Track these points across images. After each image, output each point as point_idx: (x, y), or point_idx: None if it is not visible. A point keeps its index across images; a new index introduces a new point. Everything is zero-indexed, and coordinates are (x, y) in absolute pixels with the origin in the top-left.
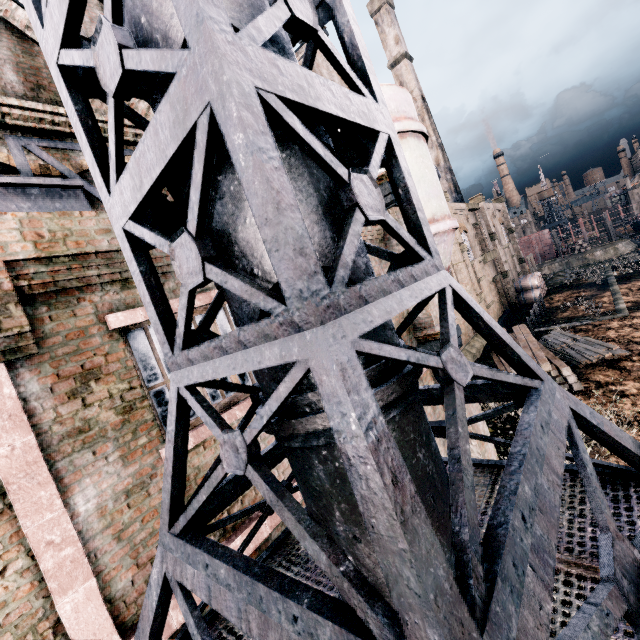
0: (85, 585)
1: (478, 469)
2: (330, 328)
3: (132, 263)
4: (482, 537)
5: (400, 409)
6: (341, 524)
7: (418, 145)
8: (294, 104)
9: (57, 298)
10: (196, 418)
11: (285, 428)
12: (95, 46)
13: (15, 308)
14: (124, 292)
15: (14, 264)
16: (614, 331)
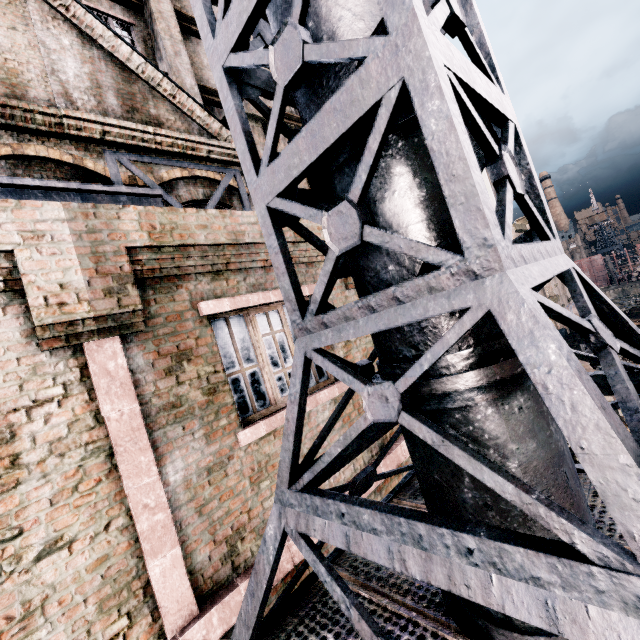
0: (172, 552)
1: None
2: (511, 274)
3: (271, 237)
4: None
5: None
6: (470, 490)
7: None
8: (460, 84)
9: (161, 284)
10: (266, 408)
11: (421, 388)
12: (273, 46)
13: (132, 288)
14: (213, 283)
15: (132, 250)
16: None
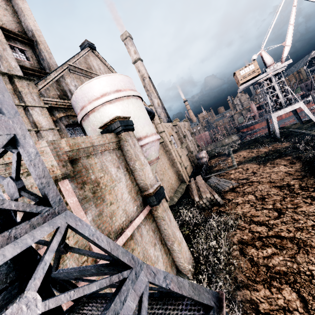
0: None
1: None
2: None
3: None
4: None
5: None
6: None
7: (137, 102)
8: None
9: None
10: None
11: None
12: None
13: None
14: None
15: None
16: (233, 175)
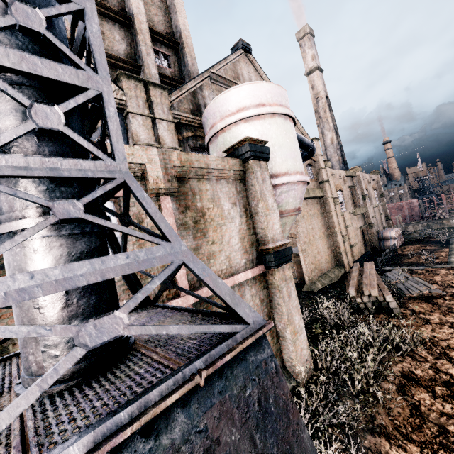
0: None
1: (188, 313)
2: None
3: None
4: (143, 342)
5: (51, 235)
6: None
7: (284, 123)
8: None
9: None
10: None
11: None
12: None
13: None
14: None
15: None
16: (440, 276)
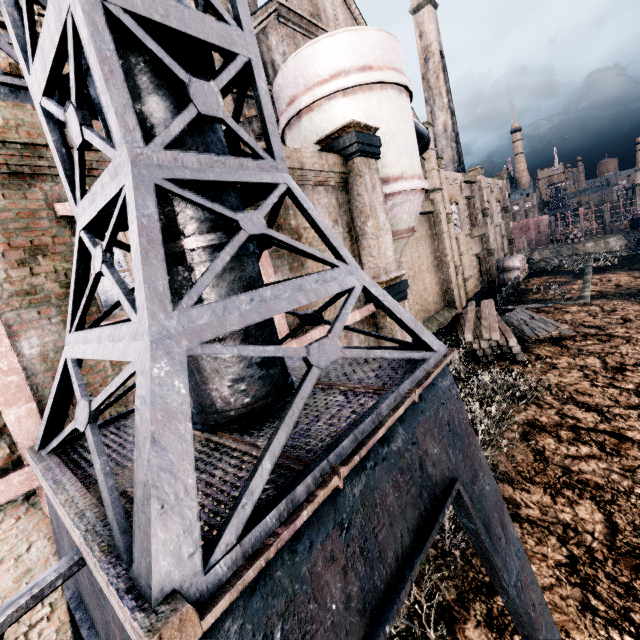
0: (27, 405)
1: None
2: (139, 166)
3: (48, 134)
4: None
5: None
6: None
7: (398, 99)
8: (142, 17)
9: (10, 180)
10: None
11: None
12: None
13: None
14: None
15: None
16: (571, 315)
